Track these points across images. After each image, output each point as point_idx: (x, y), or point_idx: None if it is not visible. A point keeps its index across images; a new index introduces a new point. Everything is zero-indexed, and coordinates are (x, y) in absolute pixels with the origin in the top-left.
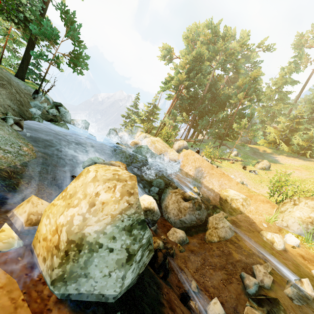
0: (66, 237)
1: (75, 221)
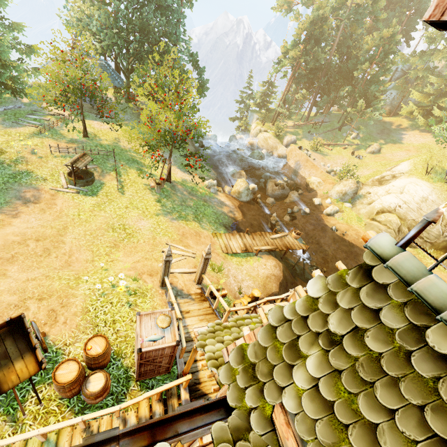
0: (238, 191)
1: (239, 188)
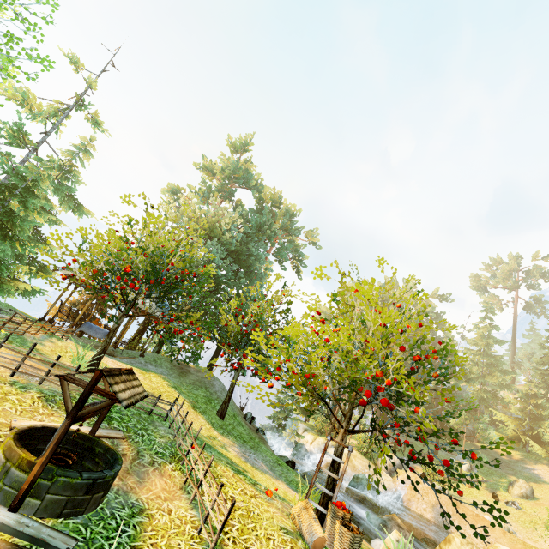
0: None
1: None
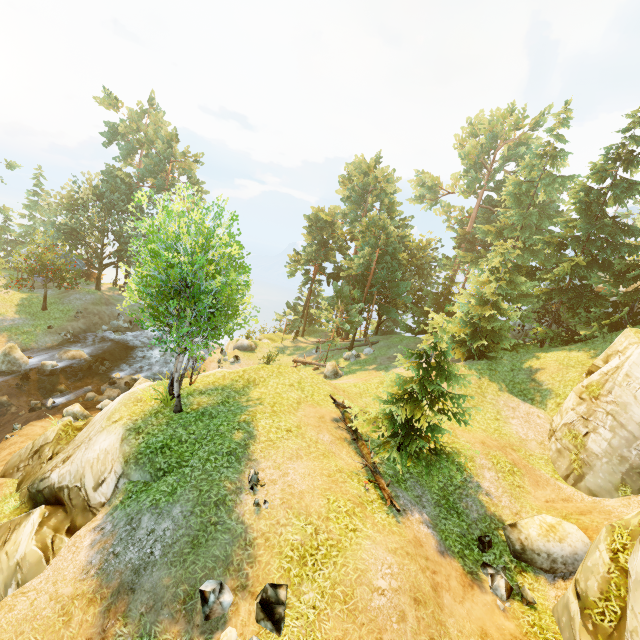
0: None
1: None
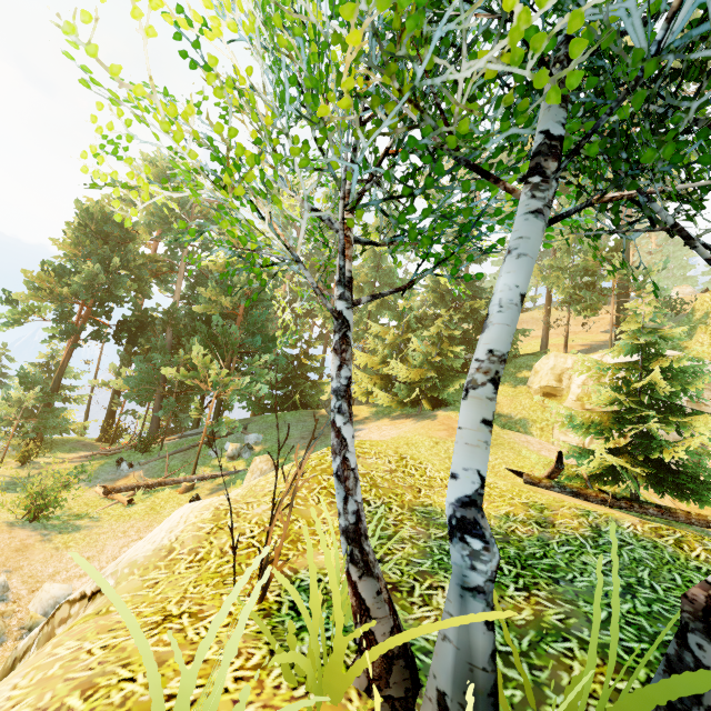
0: None
1: None
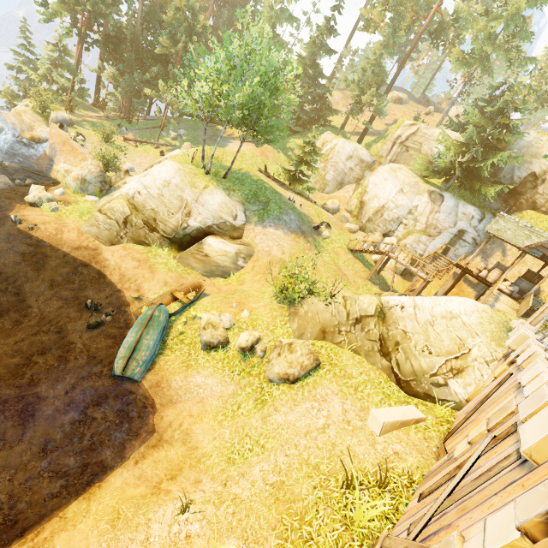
0: None
1: None
